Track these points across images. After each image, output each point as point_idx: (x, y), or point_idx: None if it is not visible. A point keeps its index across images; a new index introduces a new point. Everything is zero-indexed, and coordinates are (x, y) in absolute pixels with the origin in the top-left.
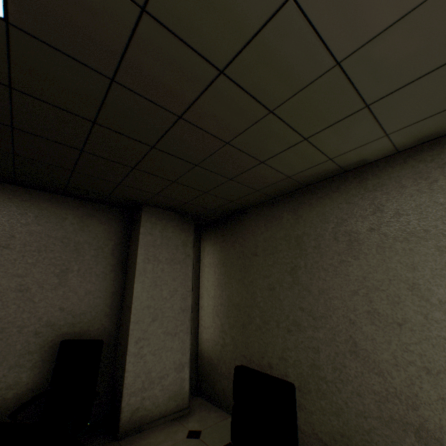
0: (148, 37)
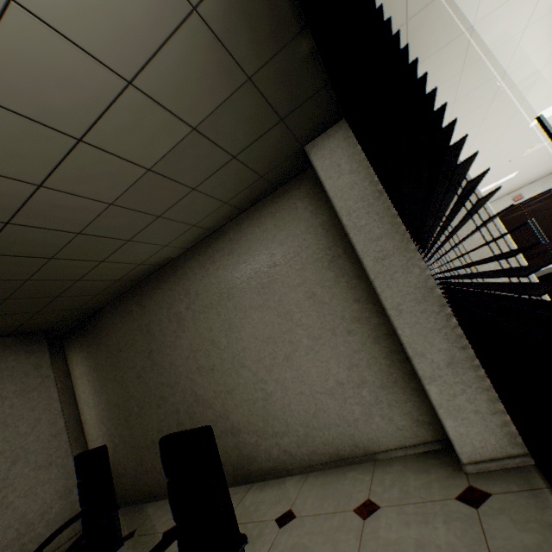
0: None
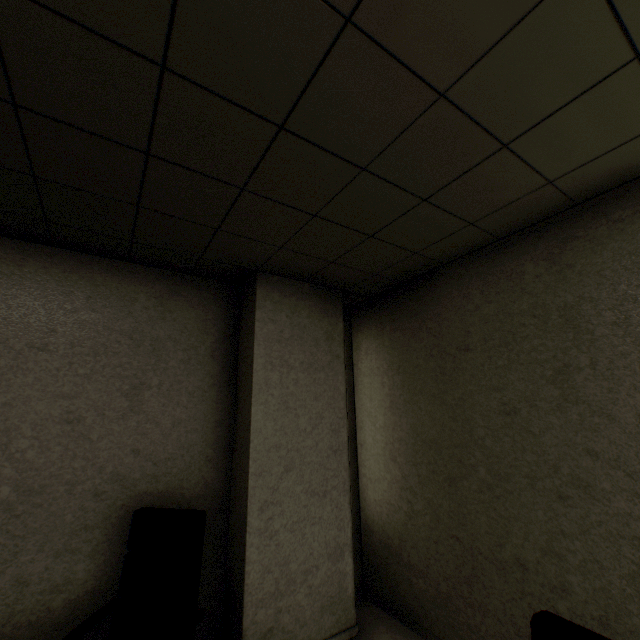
0: None
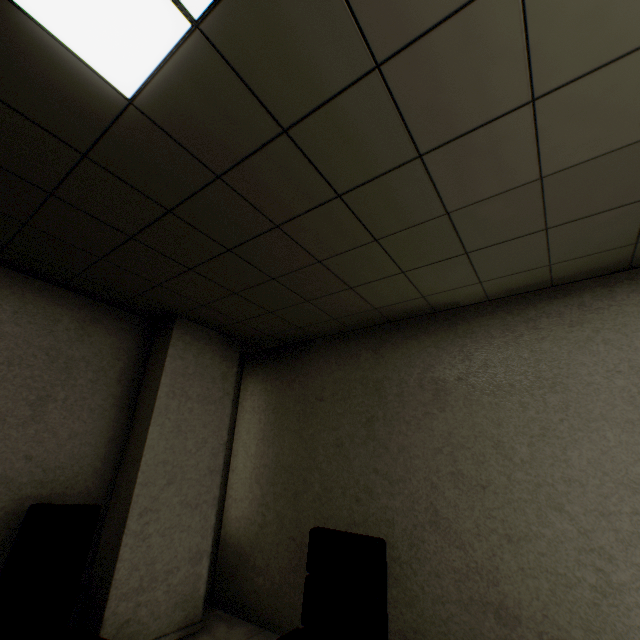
0: (278, 152)
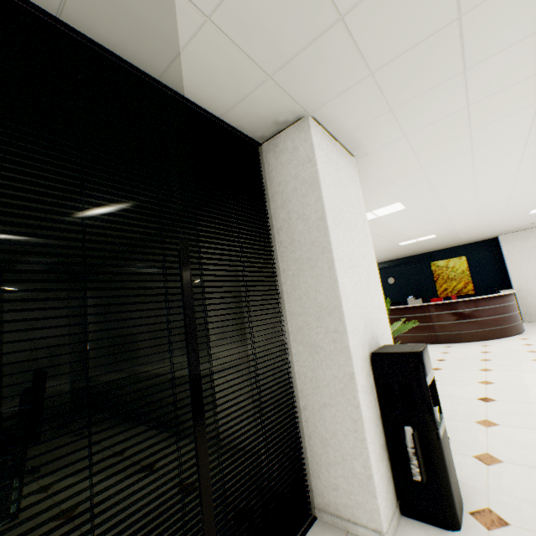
0: None
